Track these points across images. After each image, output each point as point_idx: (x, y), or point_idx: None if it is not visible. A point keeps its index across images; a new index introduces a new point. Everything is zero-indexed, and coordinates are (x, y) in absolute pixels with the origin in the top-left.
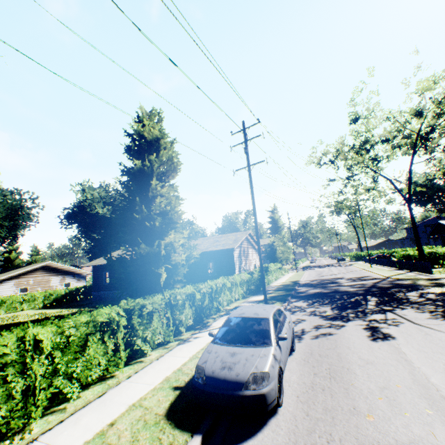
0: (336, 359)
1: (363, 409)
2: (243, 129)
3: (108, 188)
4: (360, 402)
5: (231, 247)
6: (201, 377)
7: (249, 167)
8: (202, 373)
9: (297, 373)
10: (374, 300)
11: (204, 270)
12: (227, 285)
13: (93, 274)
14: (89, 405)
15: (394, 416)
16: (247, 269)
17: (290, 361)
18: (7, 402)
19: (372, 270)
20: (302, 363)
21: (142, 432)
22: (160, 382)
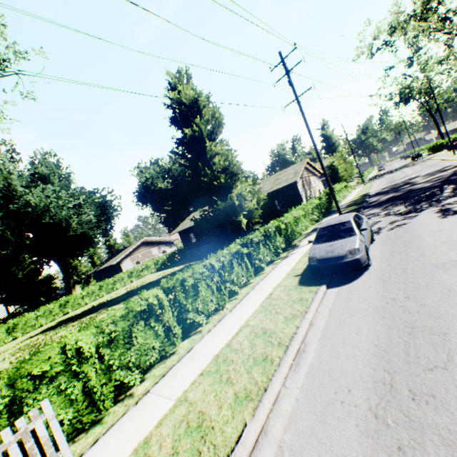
0: (409, 236)
1: (428, 254)
2: (282, 61)
3: (157, 162)
4: (426, 252)
5: (294, 180)
6: (314, 261)
7: (297, 100)
8: (314, 260)
9: (378, 251)
10: (450, 187)
11: (274, 209)
12: (300, 214)
13: (181, 239)
14: (250, 293)
15: (450, 251)
16: (313, 196)
17: (372, 247)
18: (213, 295)
19: (455, 157)
20: (381, 245)
21: (290, 292)
22: (284, 276)
